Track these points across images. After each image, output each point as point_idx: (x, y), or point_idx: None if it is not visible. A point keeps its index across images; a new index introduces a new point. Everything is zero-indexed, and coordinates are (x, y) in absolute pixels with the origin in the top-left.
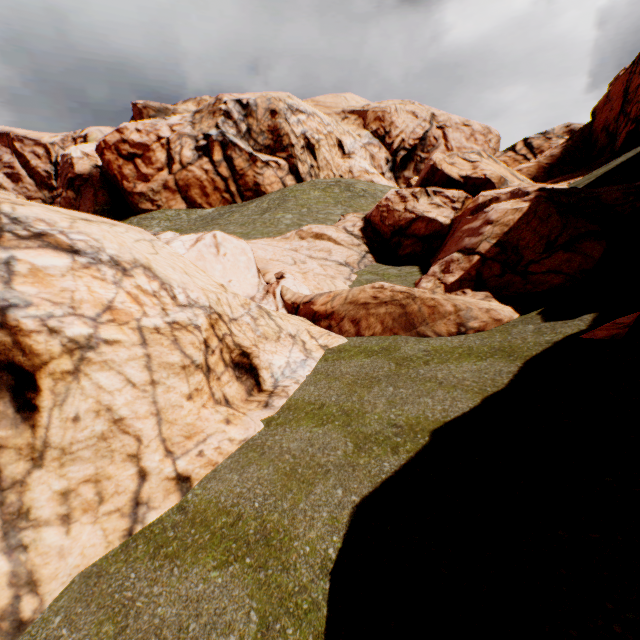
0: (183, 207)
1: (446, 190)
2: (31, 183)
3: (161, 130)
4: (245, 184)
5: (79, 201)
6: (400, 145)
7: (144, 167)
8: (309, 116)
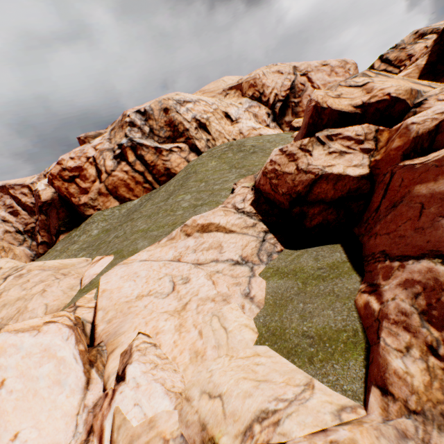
0: (117, 204)
1: (343, 129)
2: (25, 214)
3: (88, 152)
4: (158, 172)
5: (49, 220)
6: (275, 99)
7: (83, 183)
8: (195, 103)
